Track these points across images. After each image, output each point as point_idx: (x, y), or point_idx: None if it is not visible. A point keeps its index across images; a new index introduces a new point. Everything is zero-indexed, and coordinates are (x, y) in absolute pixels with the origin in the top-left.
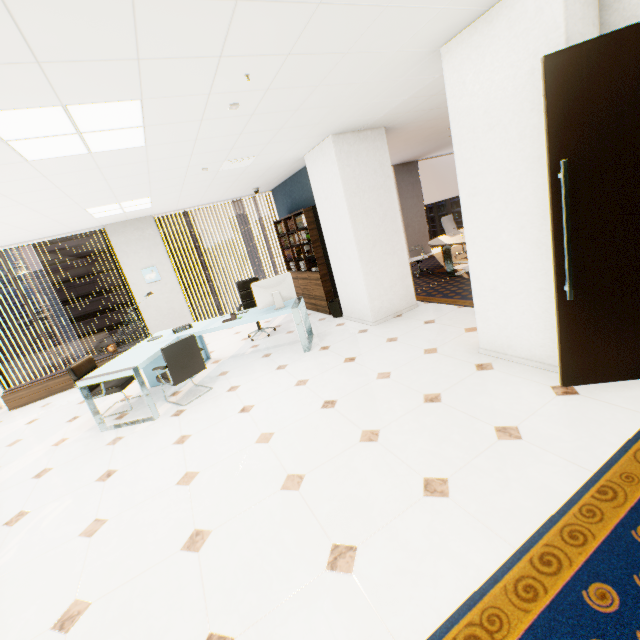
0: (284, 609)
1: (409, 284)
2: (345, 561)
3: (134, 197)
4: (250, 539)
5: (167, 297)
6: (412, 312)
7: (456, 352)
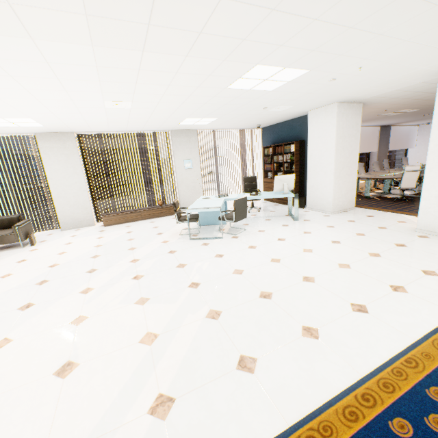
0: (382, 299)
1: (354, 195)
2: (401, 289)
3: (213, 116)
4: (340, 281)
5: (193, 179)
6: (353, 211)
7: (400, 230)
